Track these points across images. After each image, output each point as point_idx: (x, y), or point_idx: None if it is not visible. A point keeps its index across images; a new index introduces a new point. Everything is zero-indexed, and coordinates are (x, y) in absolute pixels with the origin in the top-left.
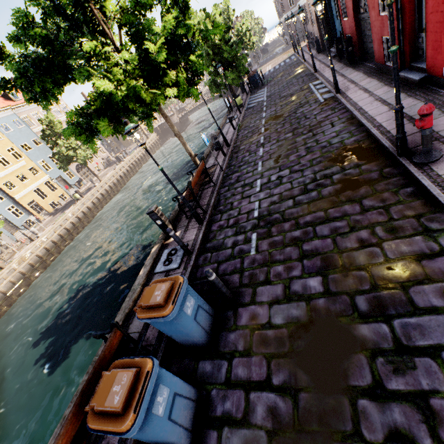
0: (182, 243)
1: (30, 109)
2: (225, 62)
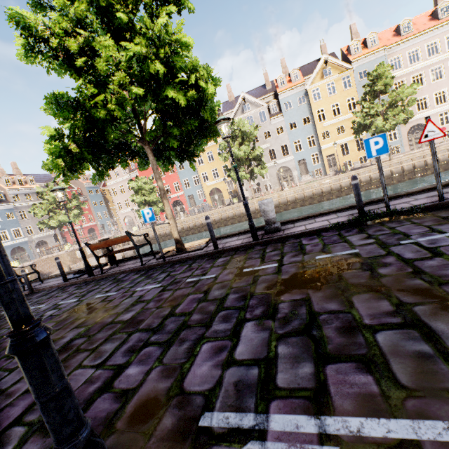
0: (60, 271)
1: (410, 46)
2: None
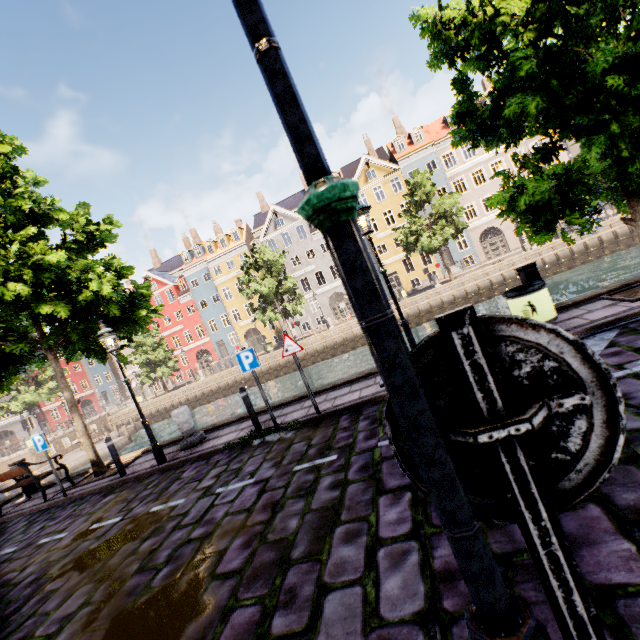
0: None
1: None
2: (557, 116)
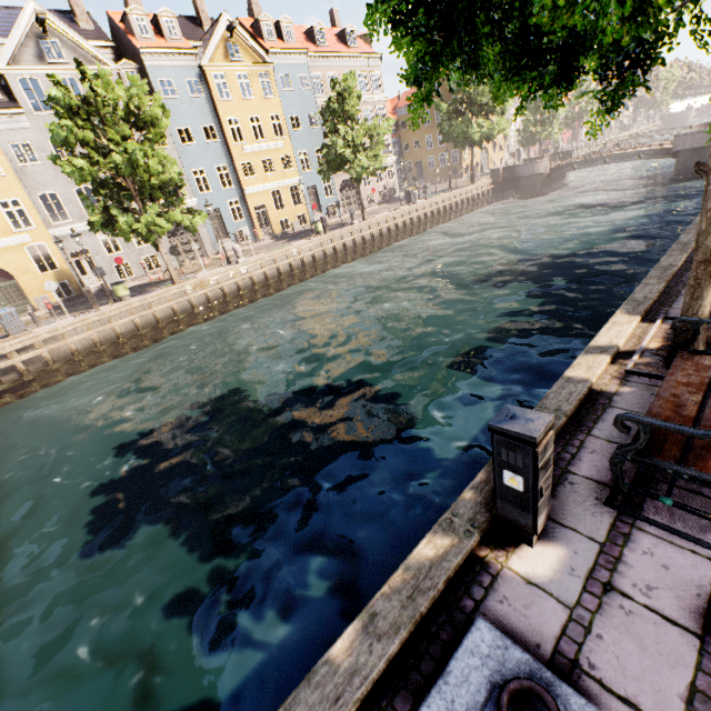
0: None
1: (329, 66)
2: None
